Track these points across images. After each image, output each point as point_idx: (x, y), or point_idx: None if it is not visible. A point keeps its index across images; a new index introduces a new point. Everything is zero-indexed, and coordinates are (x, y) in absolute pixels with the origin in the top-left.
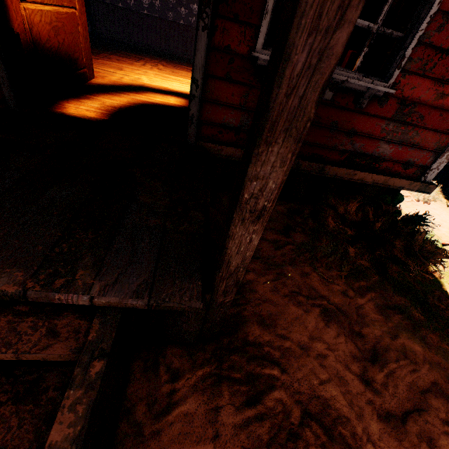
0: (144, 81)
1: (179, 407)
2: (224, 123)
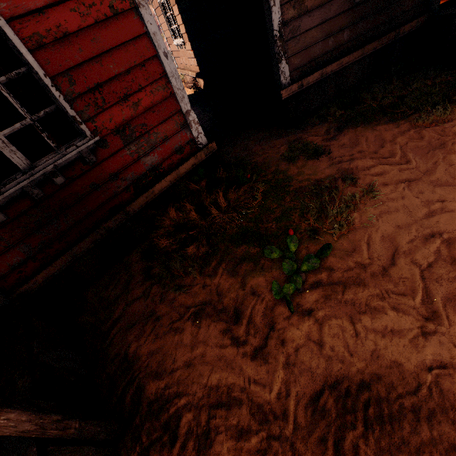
0: None
1: None
2: (12, 266)
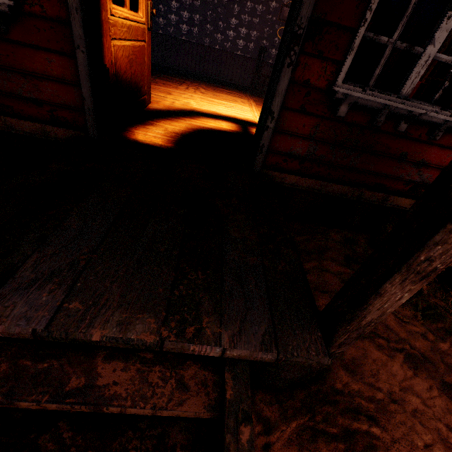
0: (193, 105)
1: None
2: (290, 152)
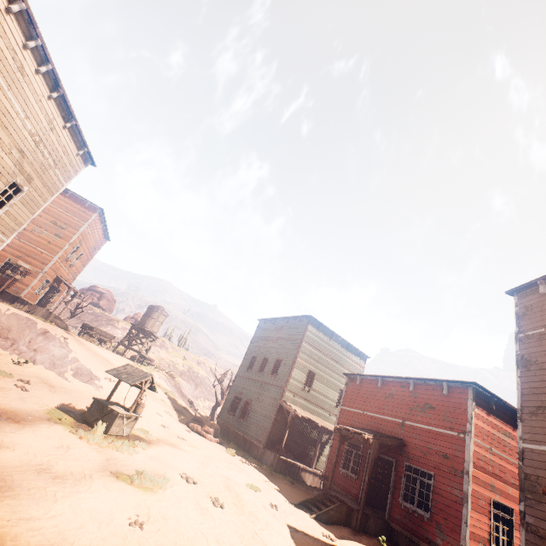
0: None
1: (346, 529)
2: (394, 516)
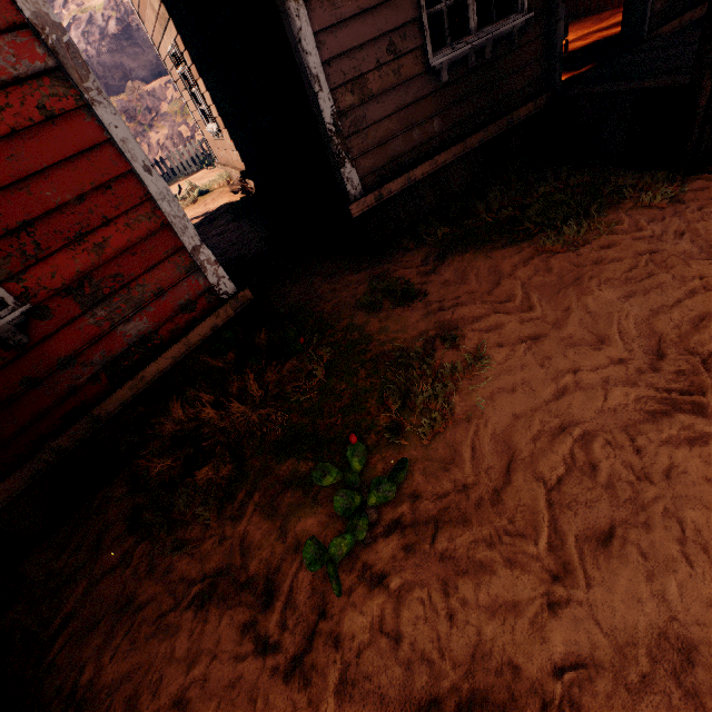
0: None
1: None
2: None
